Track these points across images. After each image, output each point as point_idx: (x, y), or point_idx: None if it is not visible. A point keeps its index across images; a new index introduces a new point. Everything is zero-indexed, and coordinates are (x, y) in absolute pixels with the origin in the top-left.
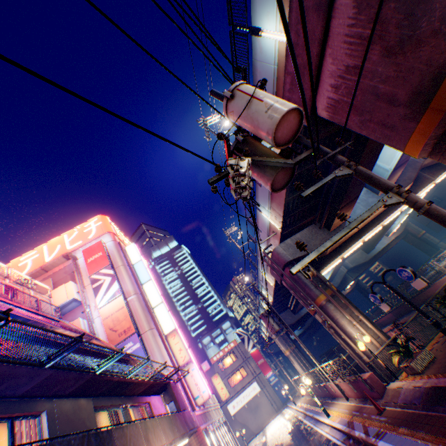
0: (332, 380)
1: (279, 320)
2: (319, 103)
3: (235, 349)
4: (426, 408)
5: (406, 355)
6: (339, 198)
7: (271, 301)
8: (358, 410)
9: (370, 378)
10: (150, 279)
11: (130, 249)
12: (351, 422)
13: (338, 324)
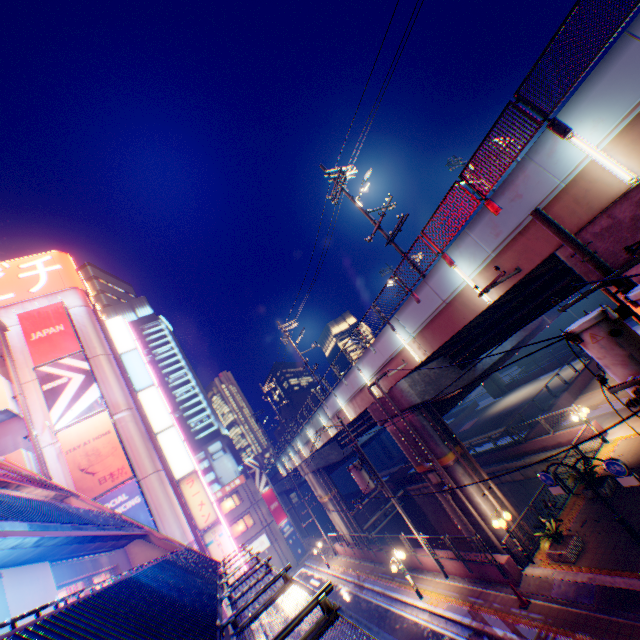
0: (431, 553)
1: (372, 473)
2: (635, 269)
3: (242, 488)
4: (605, 611)
5: (555, 540)
6: (497, 339)
7: (332, 435)
8: (479, 597)
9: (507, 563)
10: (152, 383)
11: (115, 326)
12: (477, 613)
13: (463, 491)
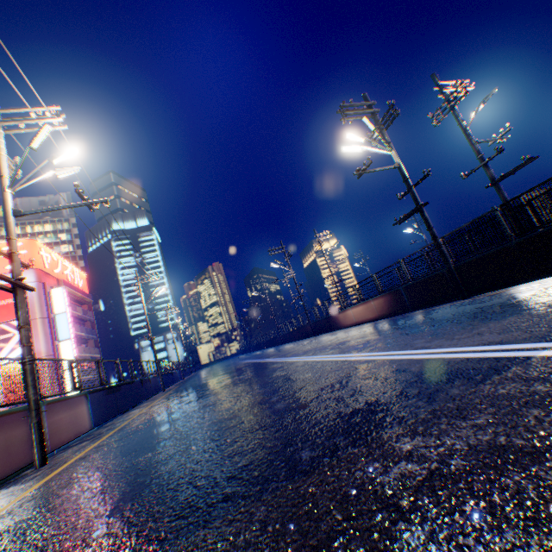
0: None
1: None
2: None
3: None
4: None
5: None
6: None
7: None
8: None
9: None
10: (70, 337)
11: (57, 294)
12: None
13: None
